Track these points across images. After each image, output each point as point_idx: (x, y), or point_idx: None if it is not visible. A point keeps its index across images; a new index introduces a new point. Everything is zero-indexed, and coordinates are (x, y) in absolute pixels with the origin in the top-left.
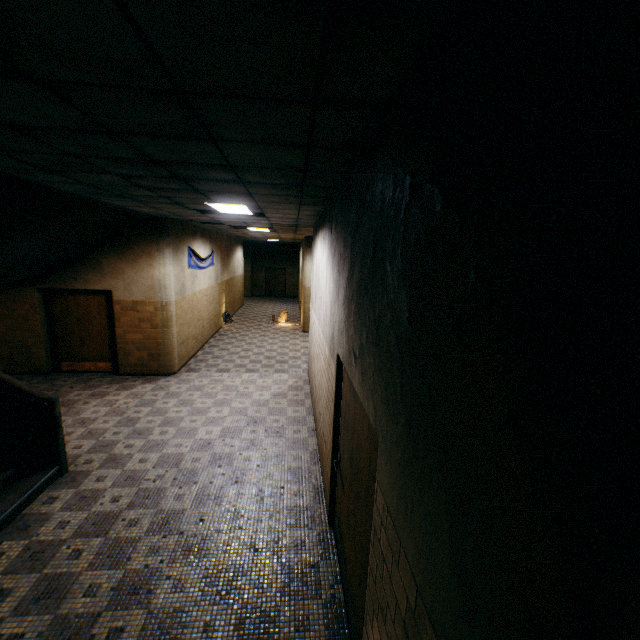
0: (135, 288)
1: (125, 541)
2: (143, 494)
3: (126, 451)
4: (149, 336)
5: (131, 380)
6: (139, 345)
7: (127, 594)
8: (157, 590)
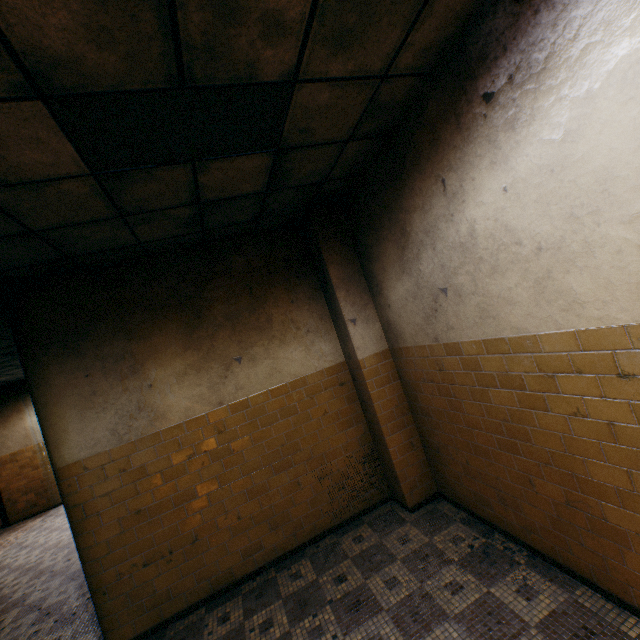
0: (11, 442)
1: (9, 593)
2: (26, 570)
3: (14, 559)
4: (33, 478)
5: (22, 523)
6: (25, 489)
7: (9, 608)
8: (31, 597)
